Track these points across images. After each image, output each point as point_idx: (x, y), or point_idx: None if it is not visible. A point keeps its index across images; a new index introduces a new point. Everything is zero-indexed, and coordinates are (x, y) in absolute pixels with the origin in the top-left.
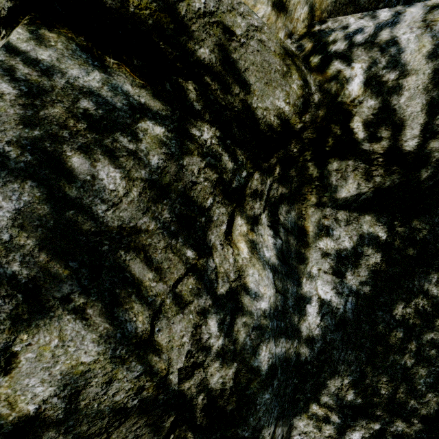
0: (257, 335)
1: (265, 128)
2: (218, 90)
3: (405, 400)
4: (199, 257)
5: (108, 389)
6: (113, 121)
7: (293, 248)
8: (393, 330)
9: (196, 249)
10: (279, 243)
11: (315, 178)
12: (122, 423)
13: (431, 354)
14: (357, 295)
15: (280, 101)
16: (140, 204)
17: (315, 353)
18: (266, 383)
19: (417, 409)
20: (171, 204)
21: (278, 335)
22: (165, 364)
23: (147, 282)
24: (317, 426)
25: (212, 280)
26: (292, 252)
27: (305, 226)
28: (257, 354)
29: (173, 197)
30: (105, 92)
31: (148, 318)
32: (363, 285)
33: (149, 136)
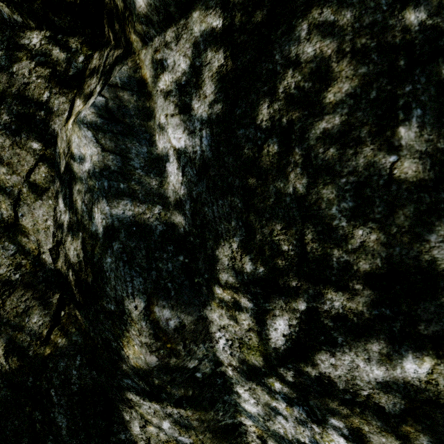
0: (89, 198)
1: None
2: None
3: (322, 252)
4: (46, 148)
5: None
6: None
7: (131, 105)
8: (263, 147)
9: (41, 141)
10: (100, 100)
11: (124, 11)
12: (12, 293)
13: (329, 158)
14: (210, 124)
15: None
16: None
17: (190, 219)
18: (105, 246)
19: (350, 263)
20: (8, 107)
21: (115, 196)
22: (35, 245)
23: (3, 176)
24: (232, 316)
25: (58, 163)
26: (130, 109)
27: (143, 76)
28: (93, 219)
29: (9, 101)
30: None
31: (10, 206)
32: (214, 106)
33: None
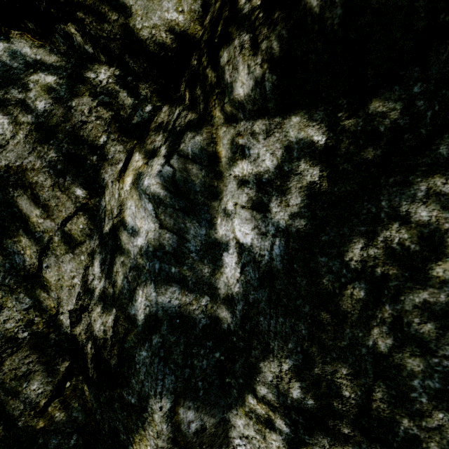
0: (134, 276)
1: (156, 48)
2: (93, 22)
3: (389, 415)
4: (90, 196)
5: (0, 315)
6: (8, 78)
7: (198, 180)
8: (347, 287)
9: (87, 188)
10: (168, 170)
11: (214, 85)
12: (14, 352)
13: (425, 332)
14: (287, 235)
15: (171, 13)
16: (27, 145)
17: (238, 319)
18: (142, 336)
19: (419, 439)
20: (58, 144)
21: (165, 281)
22: (55, 303)
23: (35, 218)
24: (260, 431)
25: (102, 219)
26: (196, 184)
27: (217, 152)
28: (134, 300)
29: (60, 137)
30: (6, 57)
31: (36, 253)
32: (296, 219)
33: (40, 86)
